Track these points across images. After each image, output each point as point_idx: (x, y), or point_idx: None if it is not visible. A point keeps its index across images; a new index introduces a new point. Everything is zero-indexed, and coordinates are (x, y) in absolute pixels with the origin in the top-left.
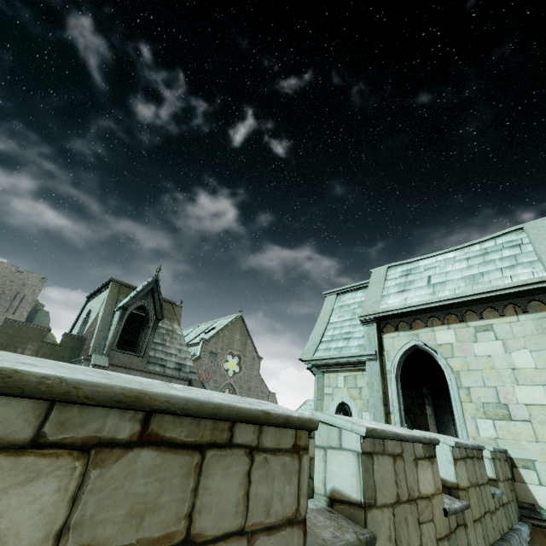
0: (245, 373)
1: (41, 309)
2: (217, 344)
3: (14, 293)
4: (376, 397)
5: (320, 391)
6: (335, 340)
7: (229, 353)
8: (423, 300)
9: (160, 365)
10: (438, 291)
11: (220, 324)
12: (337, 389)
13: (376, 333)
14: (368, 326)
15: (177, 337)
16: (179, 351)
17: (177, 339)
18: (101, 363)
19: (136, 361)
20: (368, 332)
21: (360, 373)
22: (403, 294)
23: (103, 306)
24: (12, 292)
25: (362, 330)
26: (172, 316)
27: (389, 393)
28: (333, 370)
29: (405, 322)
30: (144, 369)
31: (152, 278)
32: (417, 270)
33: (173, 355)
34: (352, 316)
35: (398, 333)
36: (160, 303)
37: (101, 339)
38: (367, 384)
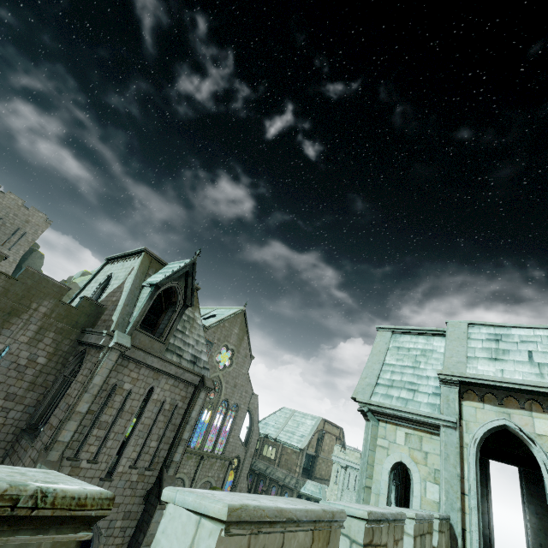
0: (235, 369)
1: (37, 250)
2: (215, 333)
3: (14, 228)
4: (452, 472)
5: (373, 440)
6: (396, 388)
7: (225, 346)
8: (530, 381)
9: (177, 355)
10: (547, 374)
11: (221, 313)
12: (395, 445)
13: (458, 399)
14: (447, 386)
15: (196, 326)
16: (196, 343)
17: (197, 328)
18: (124, 342)
19: (156, 346)
20: (447, 393)
21: (427, 435)
22: (498, 364)
23: (132, 278)
24: (13, 226)
25: (430, 385)
26: (195, 302)
27: (465, 471)
28: (393, 422)
29: (495, 395)
30: (162, 357)
31: (190, 260)
32: (511, 339)
33: (191, 346)
34: (415, 364)
35: (484, 404)
36: (192, 289)
37: (126, 315)
38: (440, 453)
